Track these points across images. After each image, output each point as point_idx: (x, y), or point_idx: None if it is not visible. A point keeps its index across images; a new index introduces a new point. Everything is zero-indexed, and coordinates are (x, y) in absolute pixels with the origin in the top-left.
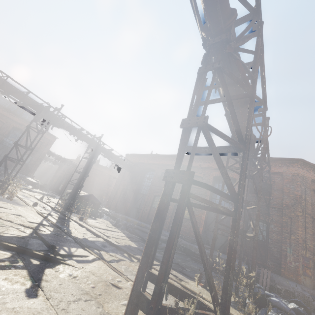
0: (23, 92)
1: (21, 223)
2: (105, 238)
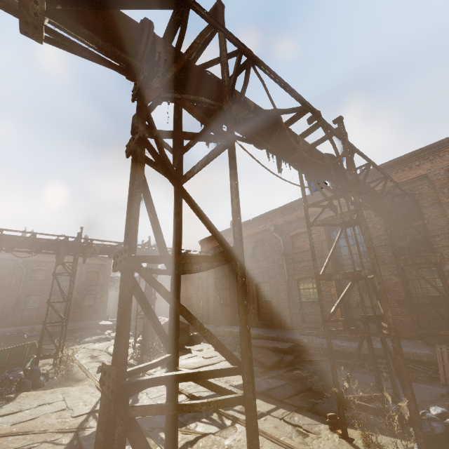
0: (27, 238)
1: (60, 428)
2: (188, 393)
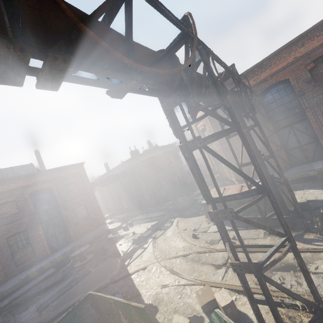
0: None
1: None
2: None
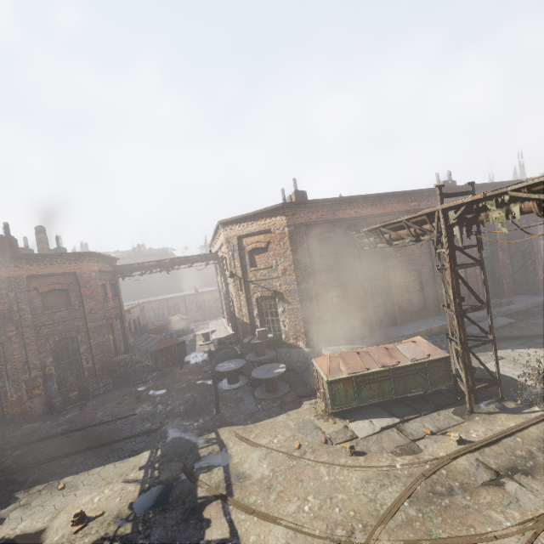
0: None
1: None
2: None
